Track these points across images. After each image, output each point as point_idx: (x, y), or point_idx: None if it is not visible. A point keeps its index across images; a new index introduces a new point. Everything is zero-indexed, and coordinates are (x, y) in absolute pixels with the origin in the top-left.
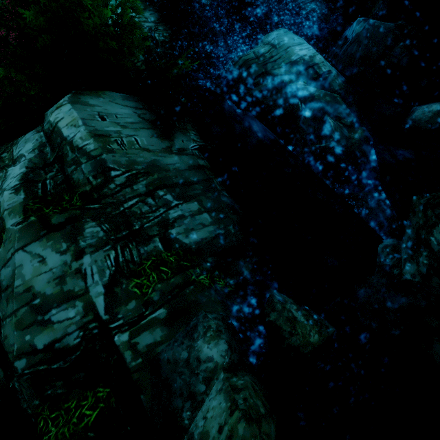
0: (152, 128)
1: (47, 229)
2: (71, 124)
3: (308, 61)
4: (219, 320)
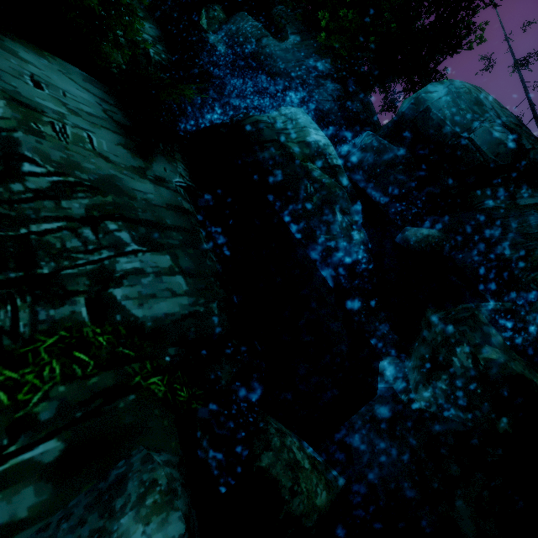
0: (122, 134)
1: None
2: None
3: (322, 148)
4: (174, 467)
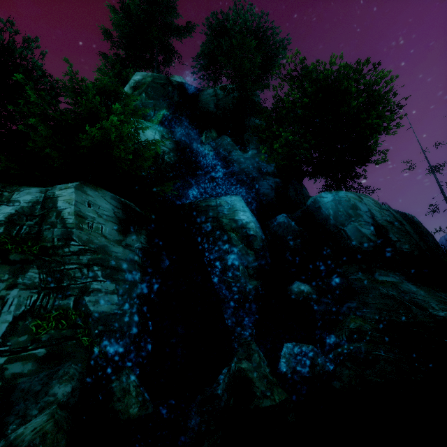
0: (118, 223)
1: (3, 260)
2: (66, 201)
3: (244, 223)
4: (78, 372)
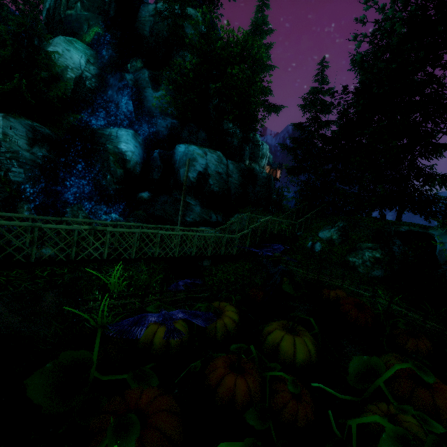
0: (28, 140)
1: None
2: None
3: (123, 151)
4: (4, 197)
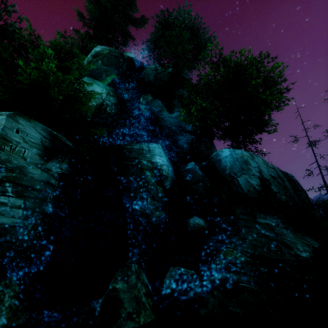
0: (42, 150)
1: None
2: None
3: (159, 165)
4: None
